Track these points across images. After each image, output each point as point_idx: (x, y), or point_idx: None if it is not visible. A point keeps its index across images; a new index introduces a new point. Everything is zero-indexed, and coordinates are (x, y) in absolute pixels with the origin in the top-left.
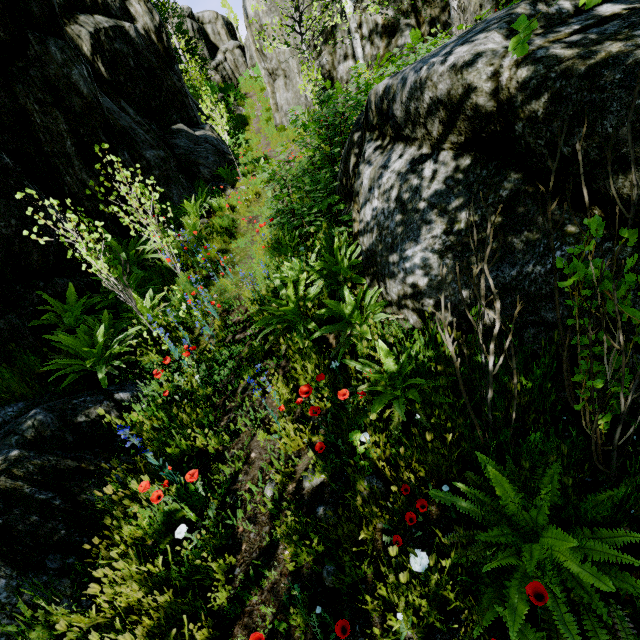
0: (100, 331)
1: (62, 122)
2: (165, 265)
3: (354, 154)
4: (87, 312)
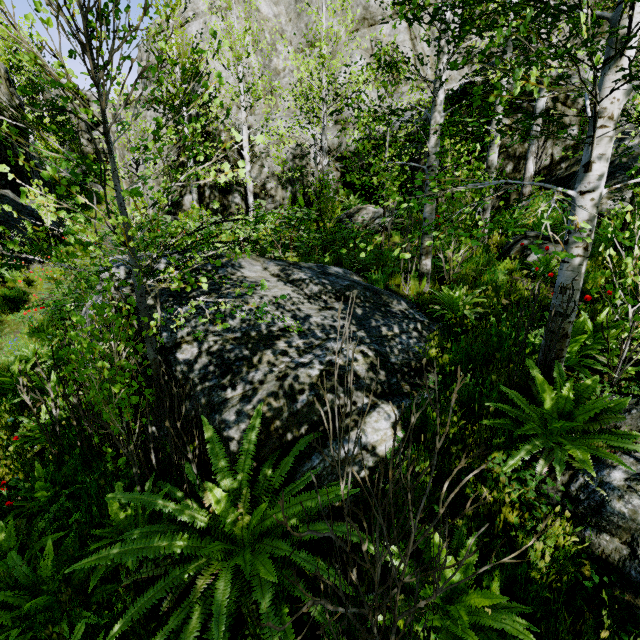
0: None
1: None
2: None
3: None
4: None
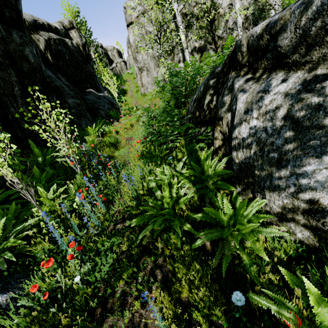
0: (0, 224)
1: (14, 76)
2: (70, 166)
3: (209, 94)
4: (4, 201)
